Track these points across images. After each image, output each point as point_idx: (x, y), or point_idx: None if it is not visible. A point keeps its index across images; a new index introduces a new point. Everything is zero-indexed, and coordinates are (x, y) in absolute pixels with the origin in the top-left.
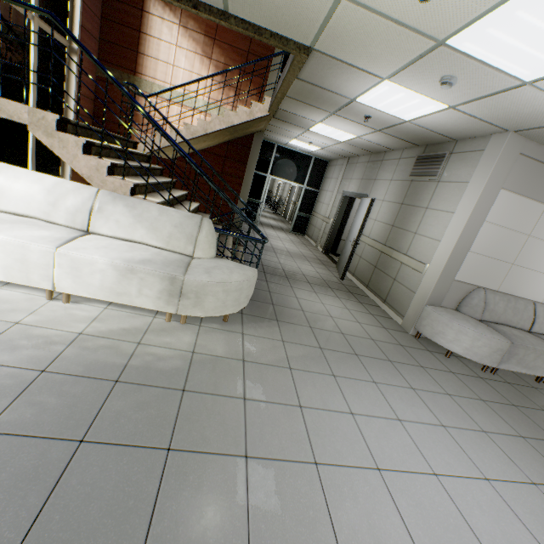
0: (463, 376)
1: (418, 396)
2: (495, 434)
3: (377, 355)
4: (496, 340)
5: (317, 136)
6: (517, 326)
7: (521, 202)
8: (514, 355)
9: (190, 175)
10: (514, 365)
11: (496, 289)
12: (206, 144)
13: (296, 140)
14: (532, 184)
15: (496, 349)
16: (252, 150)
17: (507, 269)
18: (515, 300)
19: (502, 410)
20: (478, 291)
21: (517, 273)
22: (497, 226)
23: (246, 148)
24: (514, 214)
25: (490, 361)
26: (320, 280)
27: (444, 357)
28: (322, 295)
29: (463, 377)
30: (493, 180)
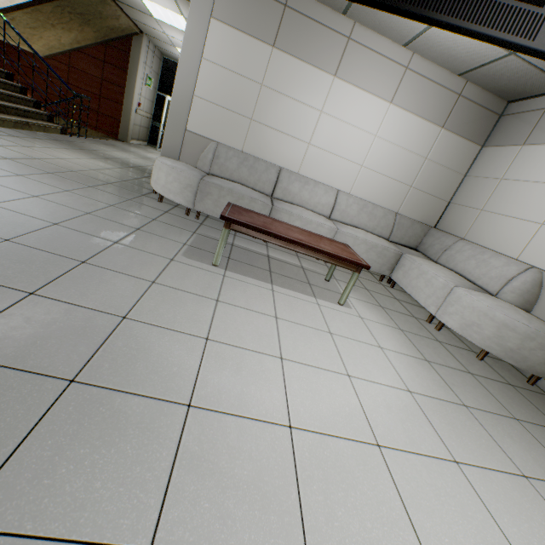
0: (140, 204)
1: (10, 175)
2: (47, 201)
3: (42, 169)
4: (185, 175)
5: (173, 30)
6: (256, 189)
7: (242, 40)
8: (208, 195)
9: (70, 79)
10: (212, 207)
11: (241, 149)
12: (69, 38)
13: (179, 50)
14: (249, 16)
15: (187, 185)
16: (132, 56)
17: (247, 126)
18: (255, 160)
19: (120, 212)
20: (211, 145)
21: (259, 132)
22: (221, 68)
23: (126, 53)
24: (237, 55)
25: (184, 200)
26: (133, 164)
27: (154, 200)
28: (98, 161)
29: (136, 203)
30: (198, 5)
